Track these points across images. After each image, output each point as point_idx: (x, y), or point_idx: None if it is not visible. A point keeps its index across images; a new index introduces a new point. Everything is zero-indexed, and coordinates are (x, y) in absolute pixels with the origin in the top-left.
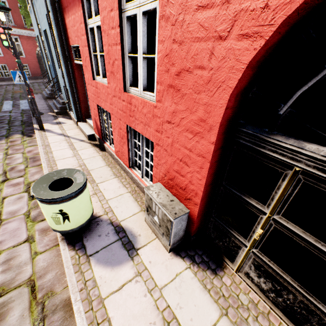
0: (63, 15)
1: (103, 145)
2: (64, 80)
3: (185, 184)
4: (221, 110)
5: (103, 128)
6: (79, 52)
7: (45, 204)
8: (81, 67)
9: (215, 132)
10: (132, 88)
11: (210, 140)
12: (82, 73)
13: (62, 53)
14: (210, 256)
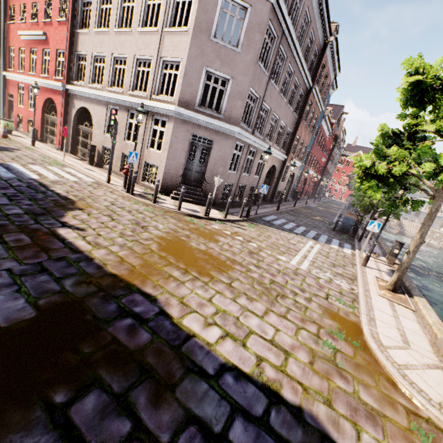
0: (8, 83)
1: (17, 130)
2: (1, 104)
3: (39, 126)
4: (41, 111)
5: (19, 124)
6: (12, 96)
7: (5, 121)
8: (12, 101)
9: (41, 114)
10: (31, 109)
11: (41, 116)
12: (11, 104)
13: (3, 94)
14: (44, 143)
